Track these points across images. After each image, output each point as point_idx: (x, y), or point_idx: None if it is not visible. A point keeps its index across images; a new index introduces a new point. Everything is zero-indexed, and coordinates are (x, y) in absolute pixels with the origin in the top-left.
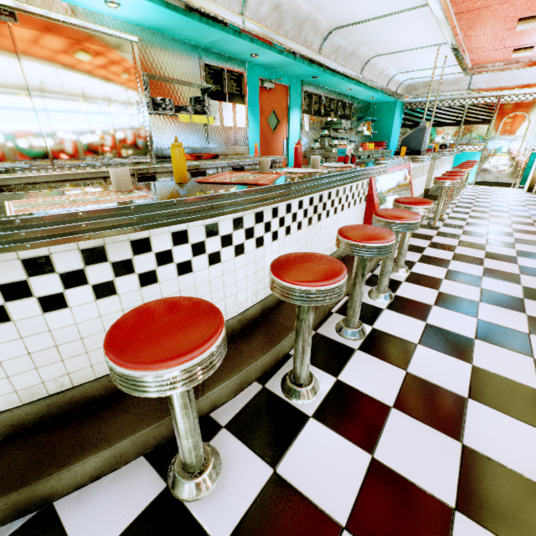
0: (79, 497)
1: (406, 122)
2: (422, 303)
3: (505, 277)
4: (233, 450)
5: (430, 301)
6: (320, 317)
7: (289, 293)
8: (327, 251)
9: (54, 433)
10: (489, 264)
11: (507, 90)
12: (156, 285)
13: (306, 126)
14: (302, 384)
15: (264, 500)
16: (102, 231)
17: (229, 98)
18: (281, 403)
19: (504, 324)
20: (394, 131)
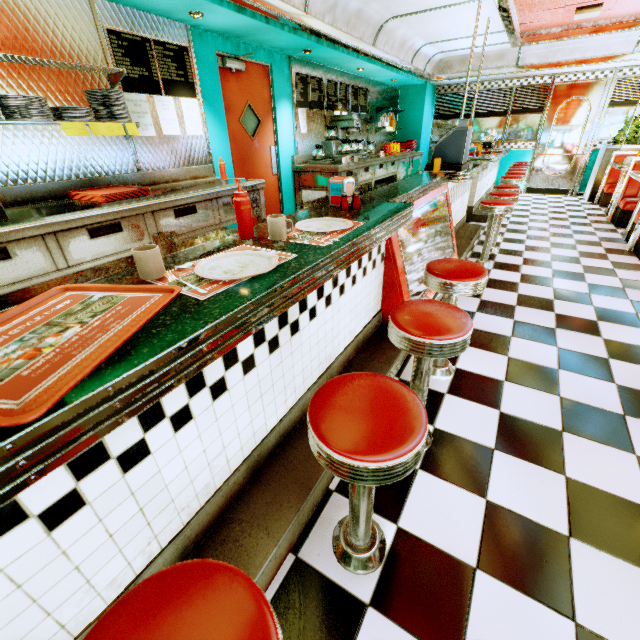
0: None
1: (440, 112)
2: (477, 446)
3: (590, 368)
4: None
5: (488, 440)
6: (305, 519)
7: None
8: (320, 366)
9: None
10: (564, 340)
11: (564, 66)
12: None
13: (302, 126)
14: None
15: None
16: None
17: (167, 88)
18: None
19: (609, 487)
20: (425, 124)
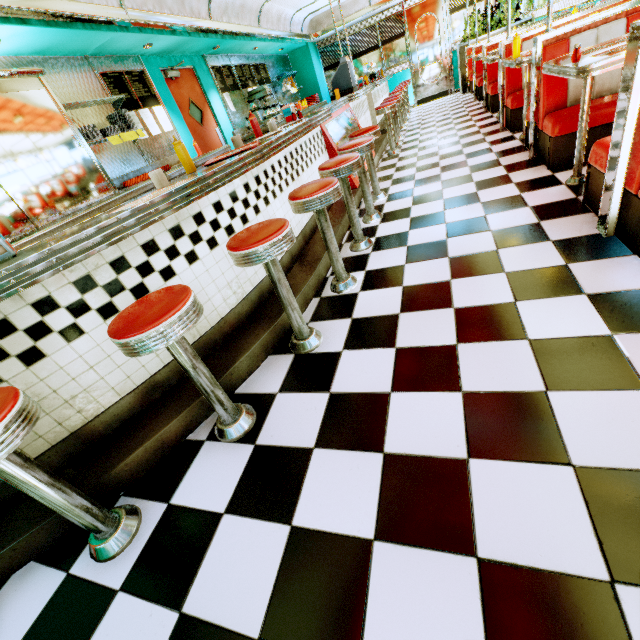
0: (247, 384)
1: (327, 64)
2: (404, 209)
3: (456, 166)
4: (322, 326)
5: (409, 205)
6: None
7: (310, 205)
8: None
9: (207, 366)
10: (444, 163)
11: None
12: (218, 247)
13: (231, 107)
14: (345, 280)
15: (353, 329)
16: (188, 201)
17: (143, 103)
18: (337, 297)
19: (461, 194)
20: (319, 78)
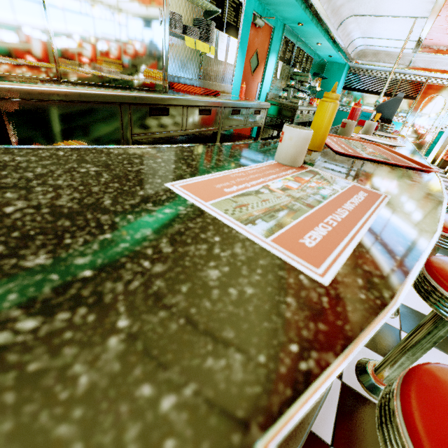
0: None
1: (347, 85)
2: None
3: None
4: None
5: None
6: None
7: None
8: None
9: None
10: None
11: (439, 73)
12: None
13: (278, 74)
14: None
15: None
16: None
17: (226, 28)
18: (370, 405)
19: None
20: (338, 91)
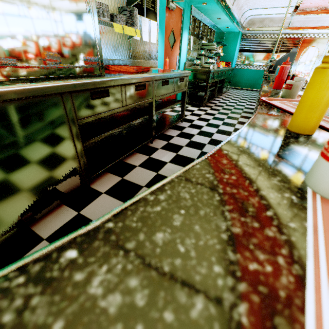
0: None
1: (242, 48)
2: None
3: None
4: None
5: None
6: None
7: None
8: None
9: None
10: None
11: (312, 29)
12: None
13: (191, 46)
14: None
15: None
16: None
17: (146, 13)
18: None
19: None
20: (236, 54)
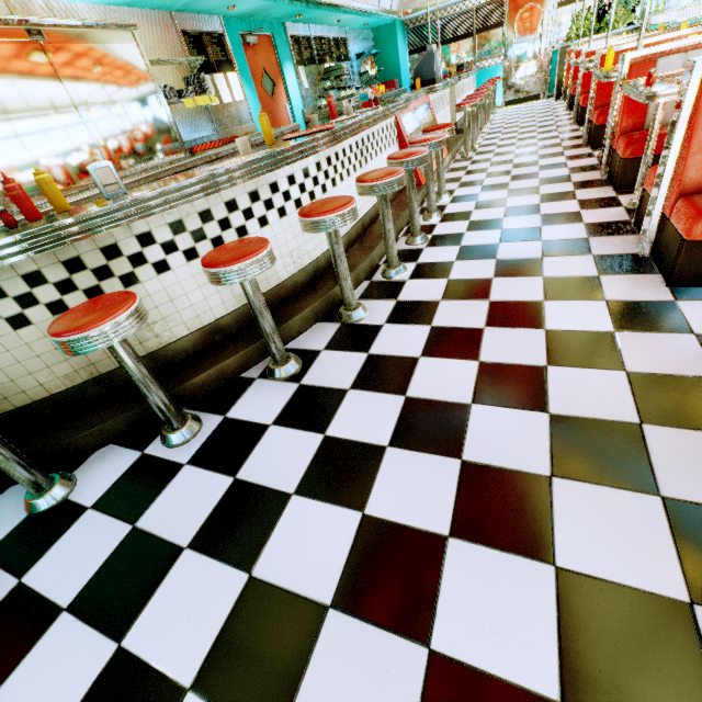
0: (296, 342)
1: (413, 47)
2: (465, 212)
3: (527, 177)
4: (369, 304)
5: (470, 209)
6: None
7: (375, 189)
8: None
9: None
10: (515, 172)
11: None
12: (286, 217)
13: (304, 82)
14: (396, 267)
15: (397, 308)
16: (270, 168)
17: (218, 68)
18: (387, 282)
19: (524, 204)
20: (402, 62)
